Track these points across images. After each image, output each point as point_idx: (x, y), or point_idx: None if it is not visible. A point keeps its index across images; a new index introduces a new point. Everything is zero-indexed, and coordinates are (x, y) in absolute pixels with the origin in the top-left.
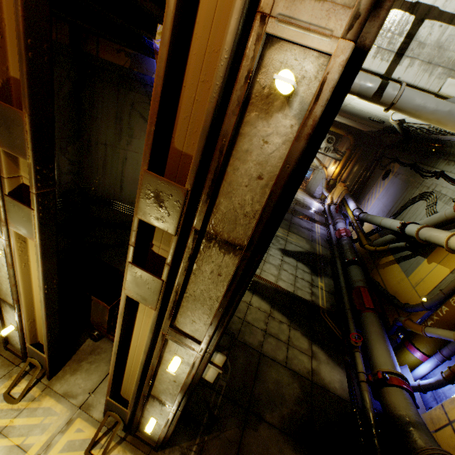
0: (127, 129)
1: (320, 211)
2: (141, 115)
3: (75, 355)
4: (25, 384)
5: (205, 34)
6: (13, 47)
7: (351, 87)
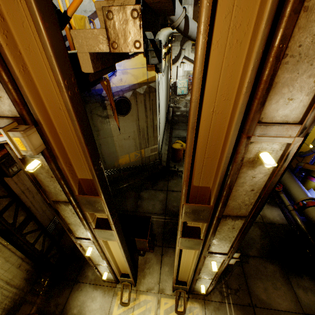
0: (93, 127)
1: None
2: (98, 115)
3: (138, 268)
4: (126, 294)
5: (205, 139)
6: (77, 166)
7: None
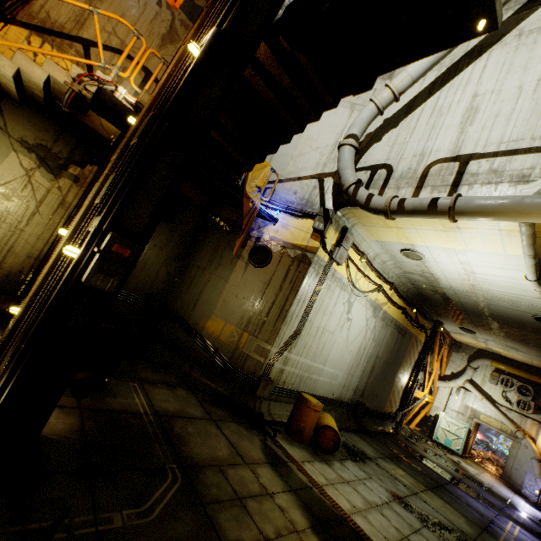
0: (219, 257)
1: (532, 515)
2: (233, 249)
3: None
4: None
5: None
6: None
7: (404, 206)
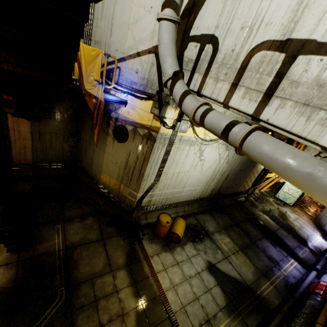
0: None
1: (316, 248)
2: (102, 128)
3: None
4: None
5: None
6: None
7: (204, 124)
